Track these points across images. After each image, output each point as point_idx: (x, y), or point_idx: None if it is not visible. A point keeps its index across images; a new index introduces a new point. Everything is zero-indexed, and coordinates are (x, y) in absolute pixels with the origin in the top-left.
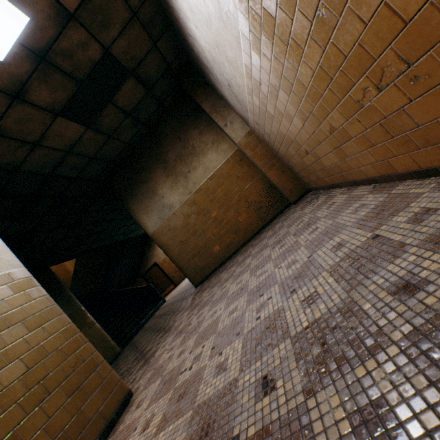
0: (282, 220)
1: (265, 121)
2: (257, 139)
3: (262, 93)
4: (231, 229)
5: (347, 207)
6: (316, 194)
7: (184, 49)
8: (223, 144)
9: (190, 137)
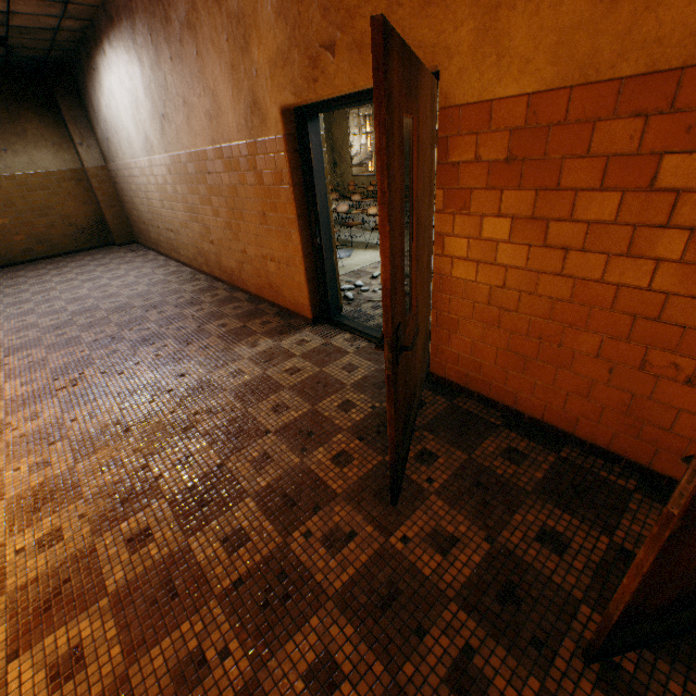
0: (104, 253)
1: (126, 184)
2: (109, 177)
3: (134, 179)
4: (38, 237)
5: (152, 262)
6: (141, 248)
7: (75, 65)
8: (68, 154)
9: (26, 117)
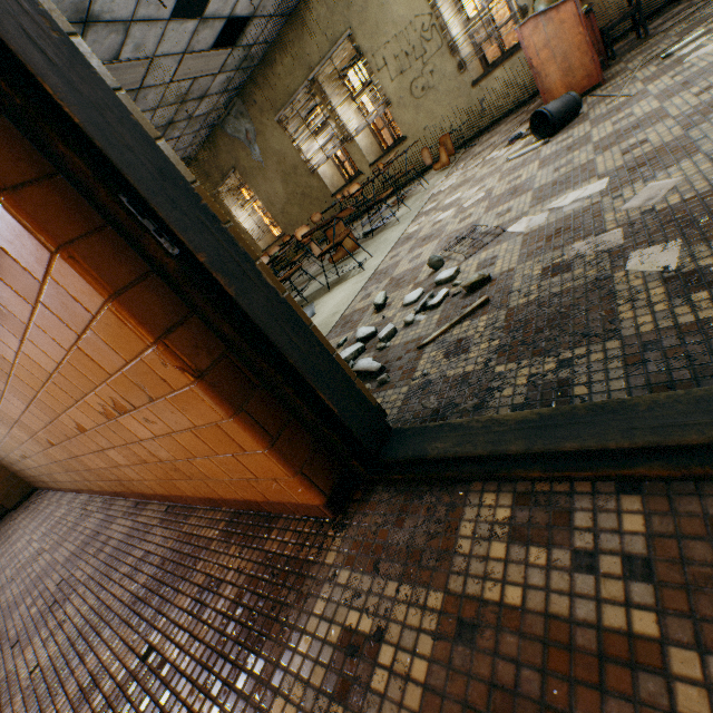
0: None
1: None
2: None
3: None
4: None
5: (40, 515)
6: (39, 495)
7: None
8: None
9: None
